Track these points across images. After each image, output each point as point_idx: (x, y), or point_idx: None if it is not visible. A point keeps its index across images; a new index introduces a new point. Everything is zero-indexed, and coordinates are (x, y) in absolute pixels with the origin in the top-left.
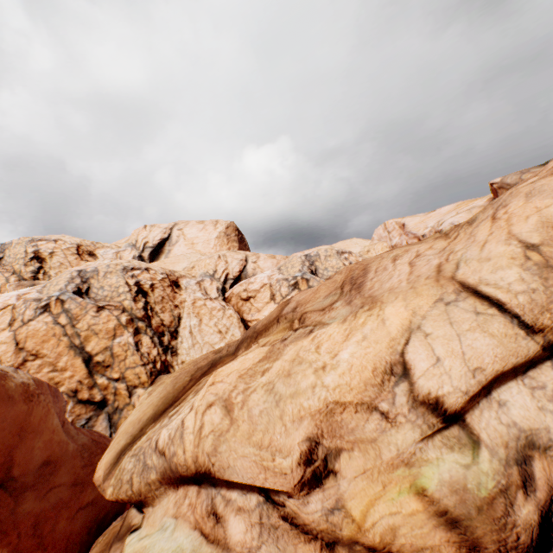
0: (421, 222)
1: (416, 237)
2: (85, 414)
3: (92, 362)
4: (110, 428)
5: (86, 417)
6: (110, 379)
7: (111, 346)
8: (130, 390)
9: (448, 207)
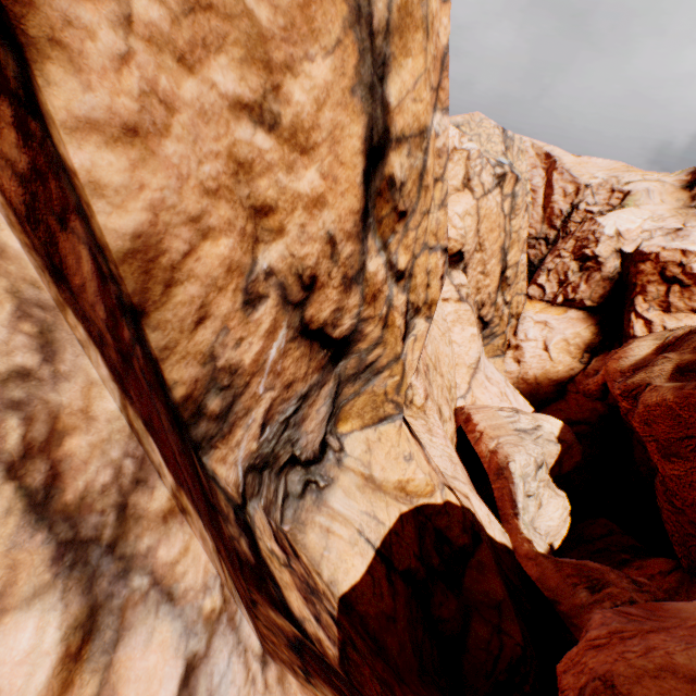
0: (579, 165)
1: (575, 182)
2: (302, 381)
3: (380, 170)
4: (327, 422)
5: (300, 393)
6: (389, 269)
7: (427, 135)
8: (408, 320)
9: (603, 162)
